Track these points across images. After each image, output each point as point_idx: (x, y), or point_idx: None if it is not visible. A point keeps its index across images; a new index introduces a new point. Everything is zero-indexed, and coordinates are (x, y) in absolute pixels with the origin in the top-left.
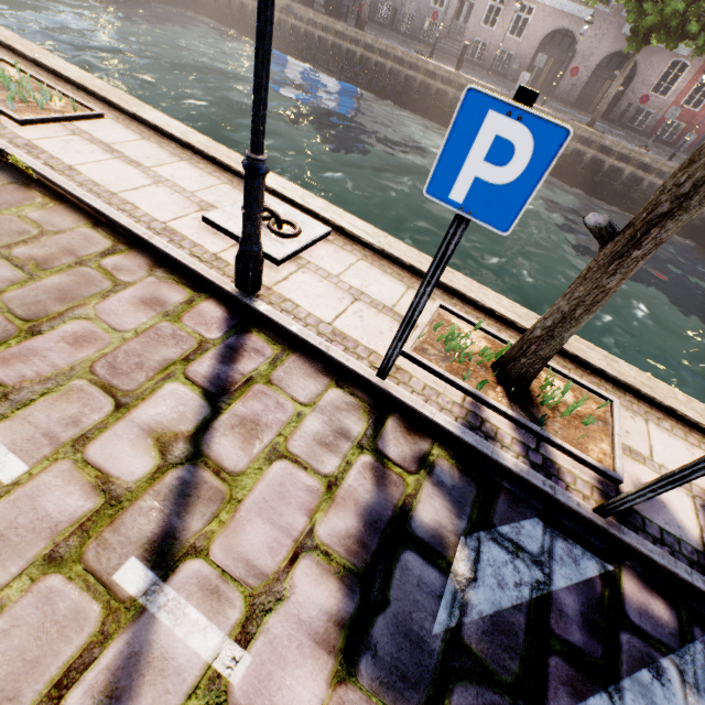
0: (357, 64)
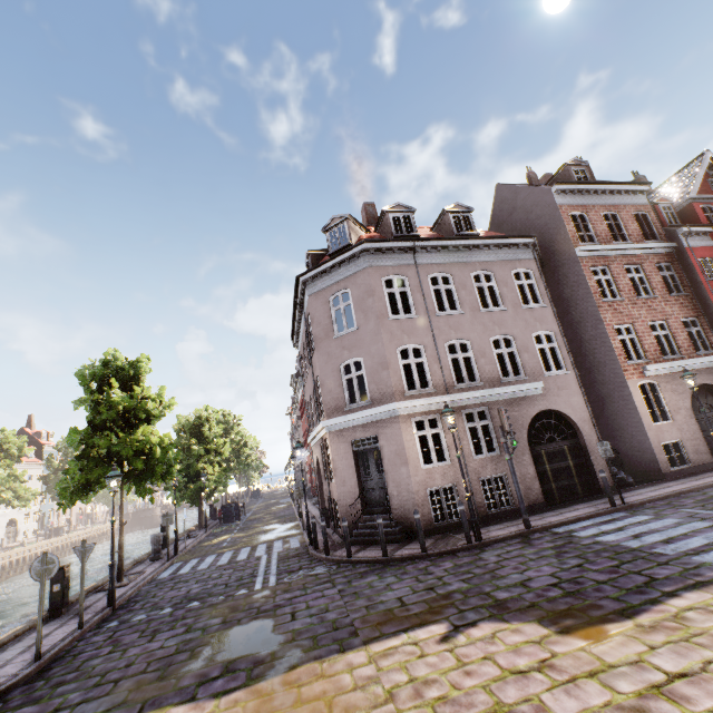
0: None
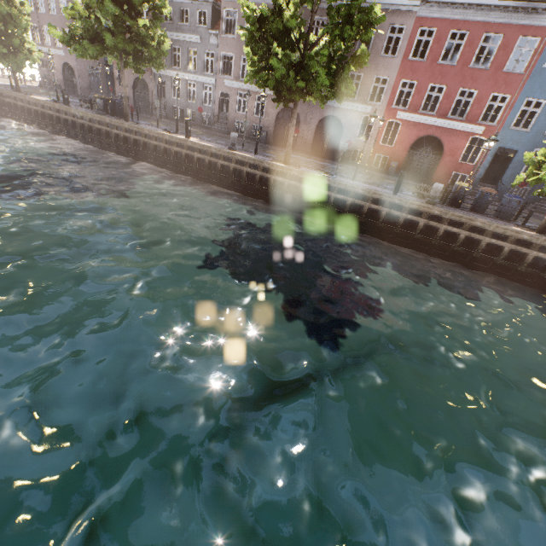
0: (123, 142)
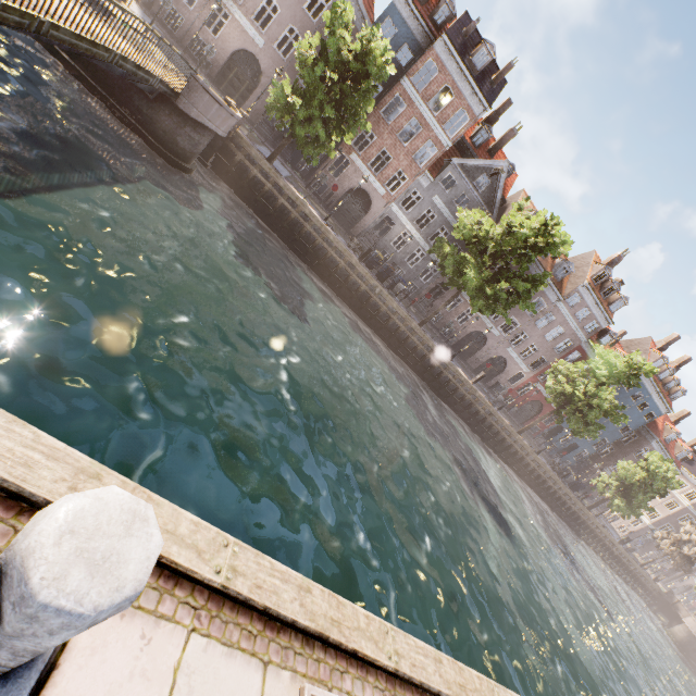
0: (415, 352)
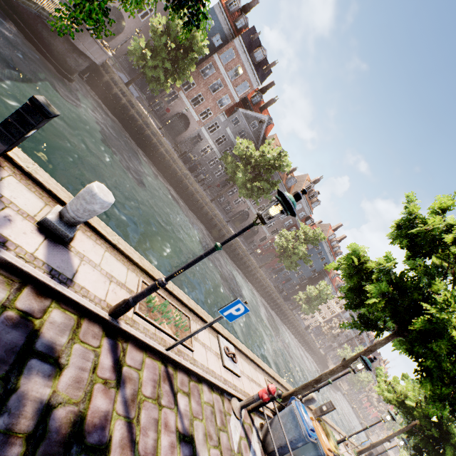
0: (206, 216)
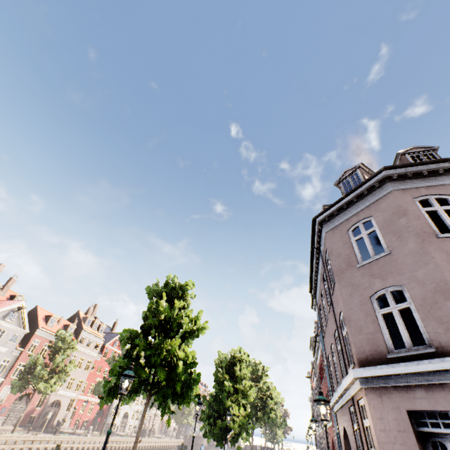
0: None
